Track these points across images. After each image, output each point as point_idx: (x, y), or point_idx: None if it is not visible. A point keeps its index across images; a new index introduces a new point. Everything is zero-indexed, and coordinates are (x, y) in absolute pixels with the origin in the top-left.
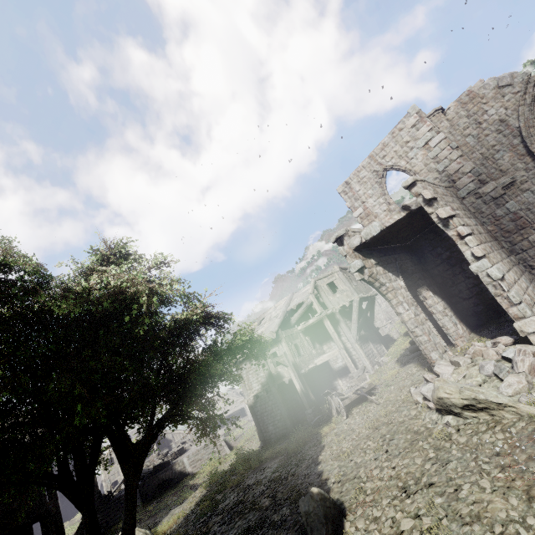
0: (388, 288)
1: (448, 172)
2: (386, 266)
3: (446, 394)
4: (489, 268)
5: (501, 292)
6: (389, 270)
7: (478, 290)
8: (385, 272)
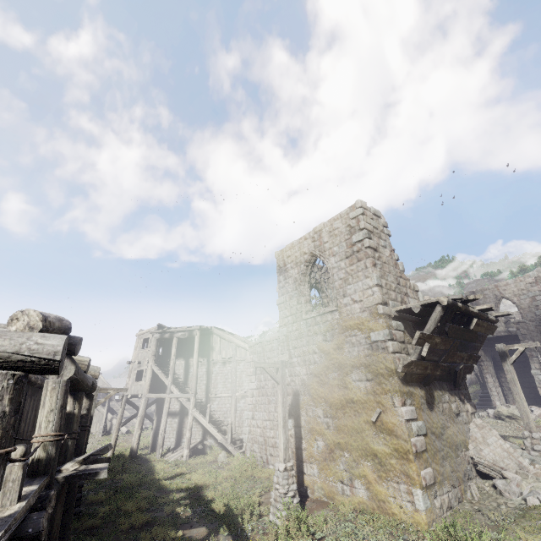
0: (484, 364)
1: (540, 317)
2: (486, 352)
3: (501, 410)
4: (539, 375)
5: (540, 386)
6: (487, 355)
7: (534, 385)
8: (485, 355)
